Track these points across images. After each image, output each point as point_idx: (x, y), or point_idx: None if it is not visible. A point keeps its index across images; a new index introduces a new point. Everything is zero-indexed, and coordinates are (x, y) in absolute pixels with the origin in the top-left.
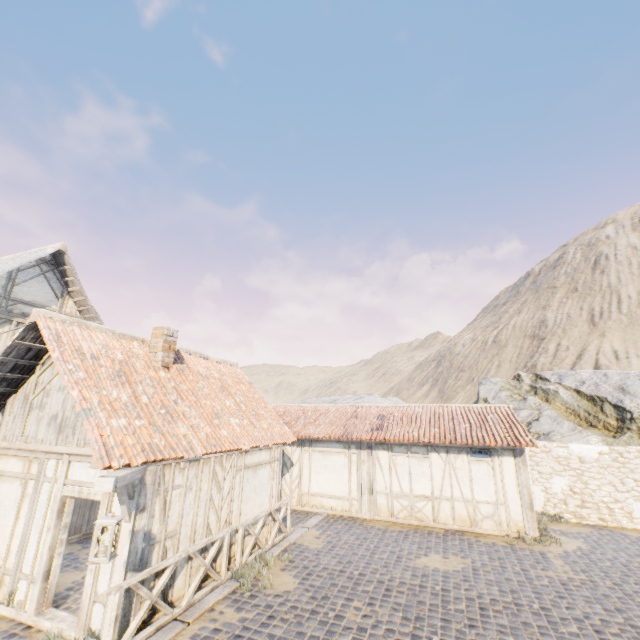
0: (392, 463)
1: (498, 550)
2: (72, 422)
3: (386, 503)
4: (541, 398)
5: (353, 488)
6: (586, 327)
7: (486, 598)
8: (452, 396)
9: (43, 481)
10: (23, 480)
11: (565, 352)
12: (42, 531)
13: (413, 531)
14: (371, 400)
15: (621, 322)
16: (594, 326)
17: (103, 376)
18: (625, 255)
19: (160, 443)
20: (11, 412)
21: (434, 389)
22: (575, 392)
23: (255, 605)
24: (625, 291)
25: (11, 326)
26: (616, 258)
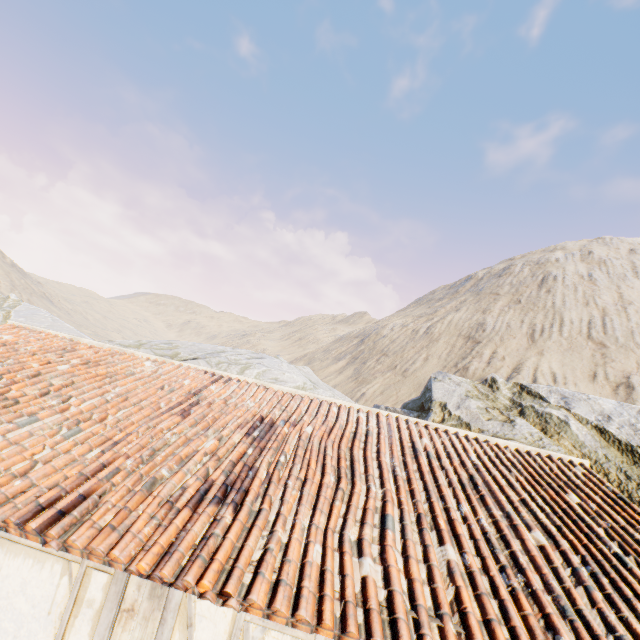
0: None
1: None
2: None
3: None
4: (534, 425)
5: None
6: (525, 341)
7: None
8: (369, 380)
9: None
10: None
11: (501, 362)
12: None
13: None
14: (273, 364)
15: (561, 345)
16: (533, 342)
17: None
18: (572, 281)
19: None
20: None
21: (350, 367)
22: (597, 431)
23: None
24: (568, 315)
25: None
26: (564, 281)
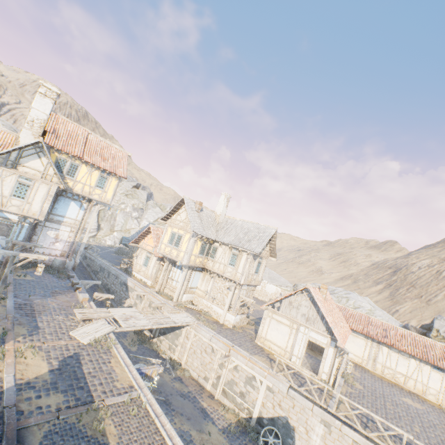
0: (388, 354)
1: (436, 409)
2: (312, 320)
3: (381, 368)
4: None
5: (365, 355)
6: None
7: (434, 422)
8: (400, 302)
9: (299, 332)
10: (290, 327)
11: None
12: (300, 346)
13: (394, 385)
14: (355, 297)
15: None
16: None
17: (326, 311)
18: None
19: (342, 338)
20: (283, 304)
21: (386, 291)
22: None
23: (355, 389)
24: None
25: (258, 258)
26: None
